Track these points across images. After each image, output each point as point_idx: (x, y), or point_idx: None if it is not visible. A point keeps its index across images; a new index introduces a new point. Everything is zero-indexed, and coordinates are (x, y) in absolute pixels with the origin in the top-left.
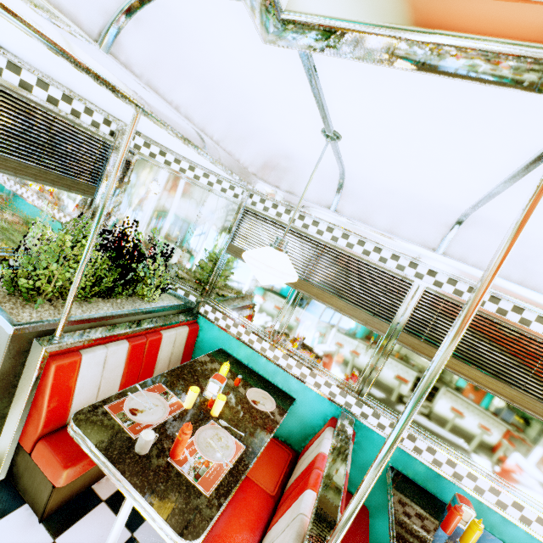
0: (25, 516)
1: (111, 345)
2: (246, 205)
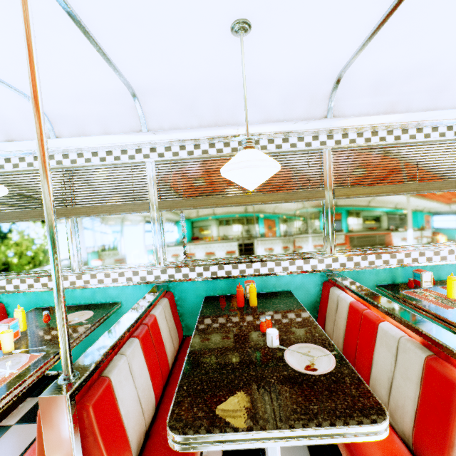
0: None
1: None
2: None
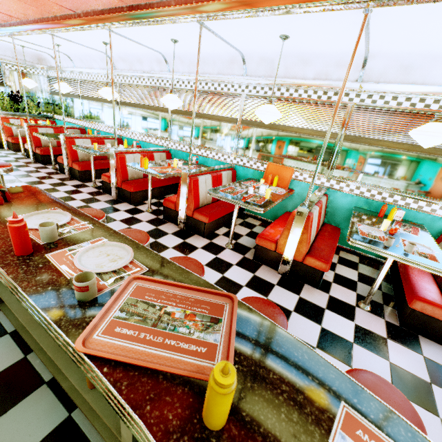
0: (11, 151)
1: (18, 119)
2: (48, 76)
